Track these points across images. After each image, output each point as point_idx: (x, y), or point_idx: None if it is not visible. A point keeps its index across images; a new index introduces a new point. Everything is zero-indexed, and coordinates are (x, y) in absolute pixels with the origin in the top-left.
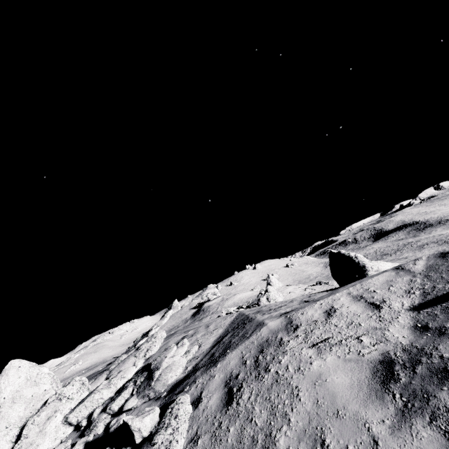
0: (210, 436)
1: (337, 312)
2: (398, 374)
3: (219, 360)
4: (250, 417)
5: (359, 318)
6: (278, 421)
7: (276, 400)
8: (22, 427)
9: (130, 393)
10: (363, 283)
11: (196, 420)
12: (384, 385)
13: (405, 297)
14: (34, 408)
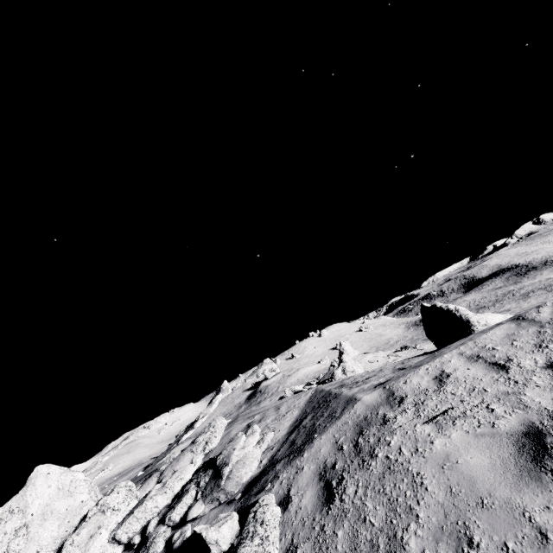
0: (311, 544)
1: (450, 377)
2: (552, 447)
3: (304, 448)
4: (363, 516)
5: (482, 382)
6: (401, 518)
7: (394, 492)
8: (58, 550)
9: (193, 497)
10: (477, 340)
11: (288, 525)
12: (538, 462)
13: (536, 353)
14: (70, 525)
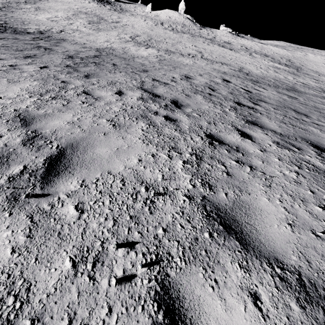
0: None
1: None
2: None
3: None
4: None
5: None
6: None
7: None
8: None
9: None
10: None
11: None
12: None
13: None
14: None
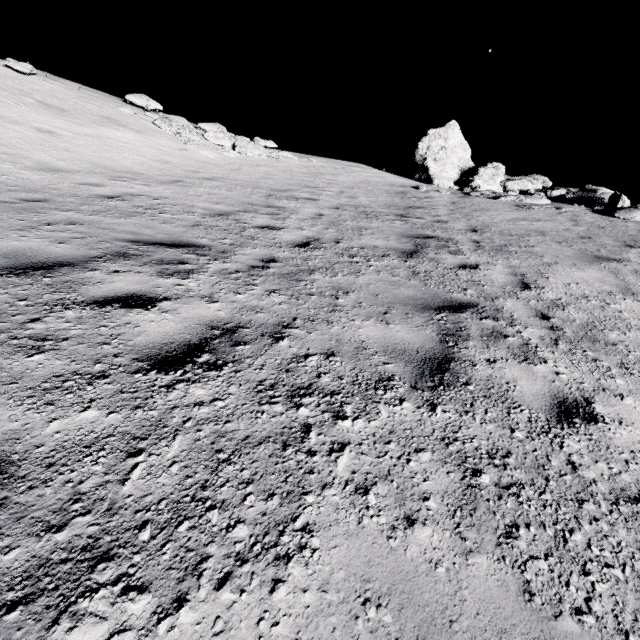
0: None
1: None
2: None
3: None
4: None
5: None
6: None
7: None
8: (462, 171)
9: (564, 193)
10: None
11: None
12: None
13: None
14: (464, 165)
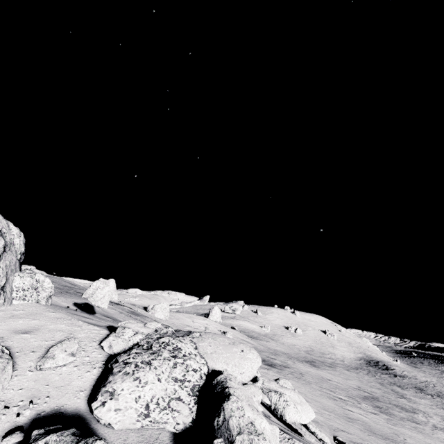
0: None
1: None
2: None
3: None
4: None
5: None
6: None
7: None
8: None
9: None
10: None
11: None
12: None
13: None
14: None
